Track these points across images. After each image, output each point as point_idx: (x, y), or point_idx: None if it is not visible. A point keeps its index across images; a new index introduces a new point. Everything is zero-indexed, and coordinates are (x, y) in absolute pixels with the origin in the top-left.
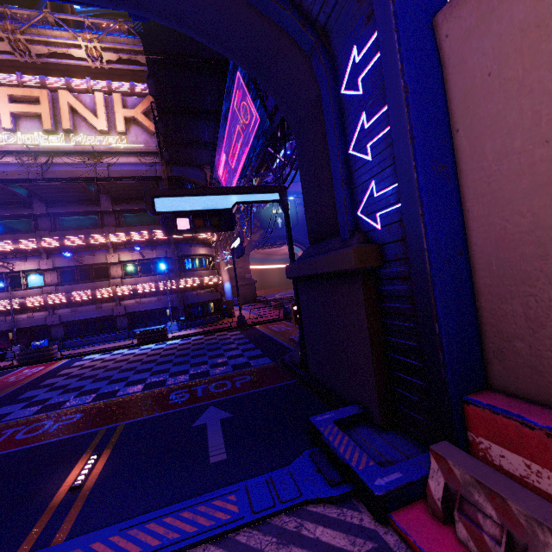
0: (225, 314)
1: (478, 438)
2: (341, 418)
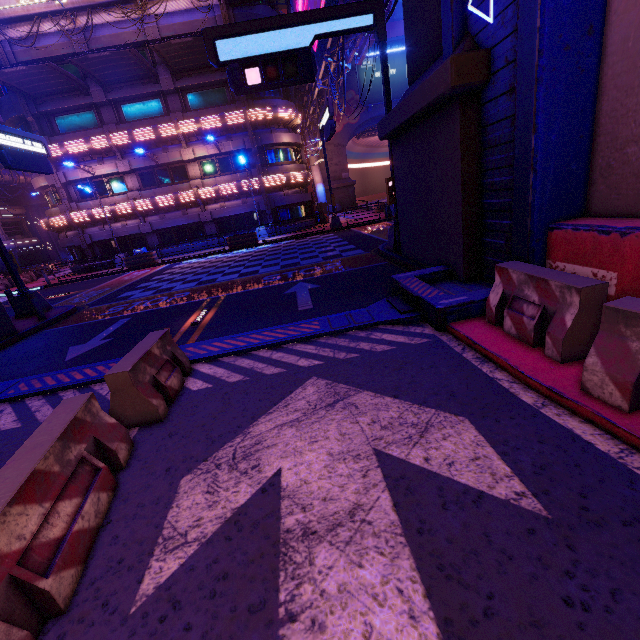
0: (318, 220)
1: (555, 264)
2: (423, 274)
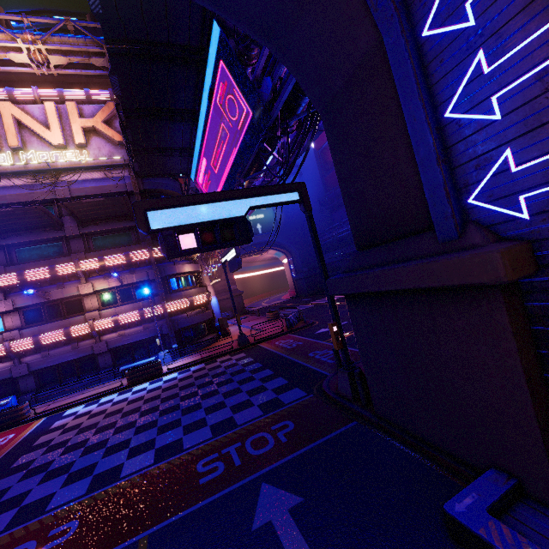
0: (219, 333)
1: None
2: (493, 503)
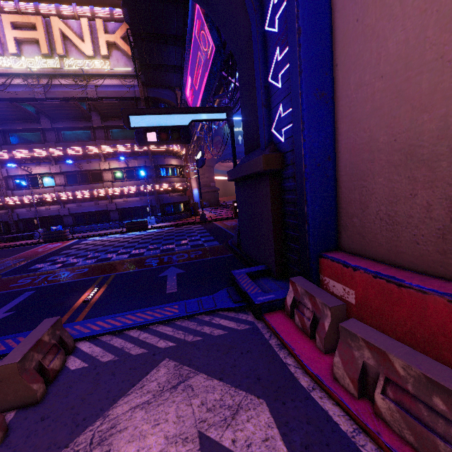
0: (192, 213)
1: (324, 277)
2: (251, 272)
